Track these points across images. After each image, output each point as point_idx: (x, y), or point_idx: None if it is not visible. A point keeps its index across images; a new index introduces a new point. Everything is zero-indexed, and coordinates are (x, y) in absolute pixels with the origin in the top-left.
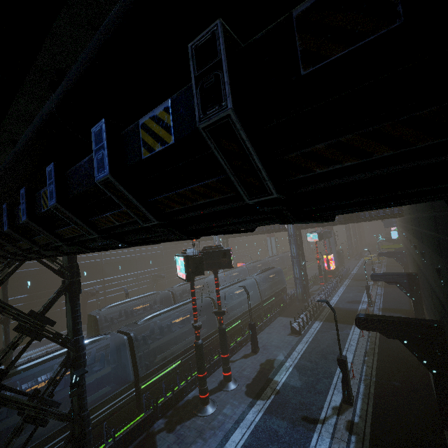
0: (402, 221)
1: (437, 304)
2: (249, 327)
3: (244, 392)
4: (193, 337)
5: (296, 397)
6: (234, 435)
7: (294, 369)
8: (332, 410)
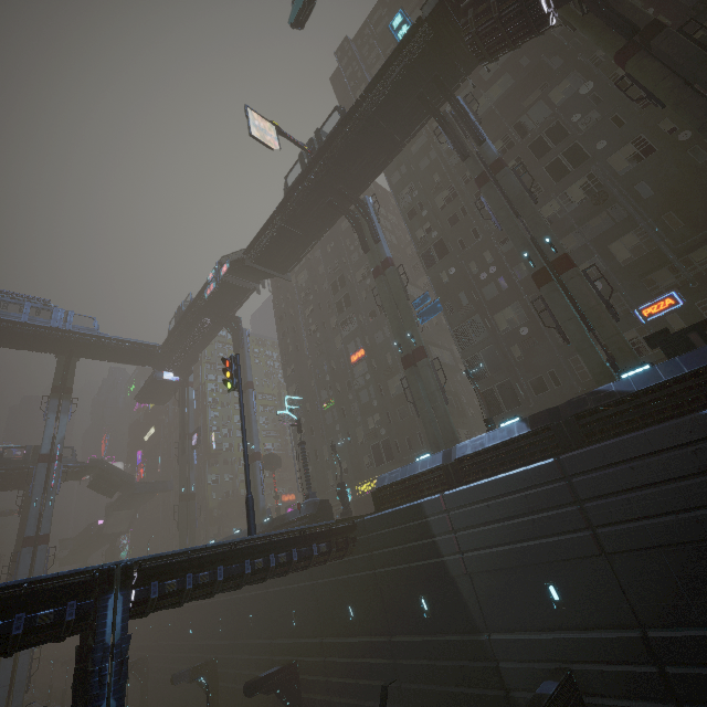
0: None
1: None
2: None
3: None
4: None
5: None
6: None
7: None
8: None
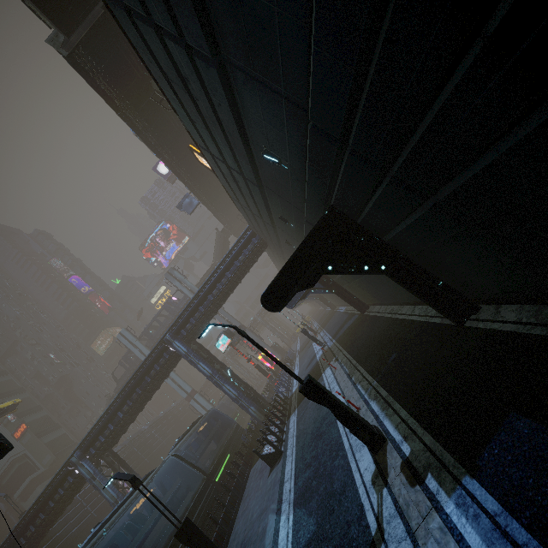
0: (277, 258)
1: (313, 206)
2: (182, 542)
3: None
4: None
5: None
6: None
7: (295, 512)
8: (375, 488)
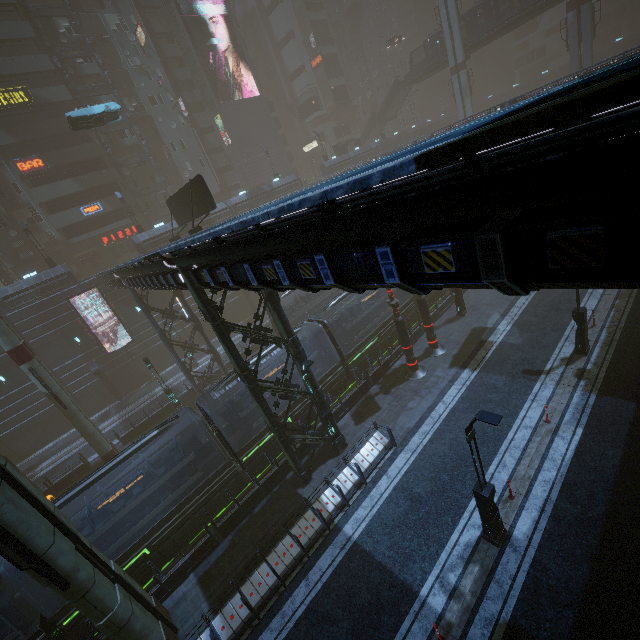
0: None
1: None
2: (452, 290)
3: (454, 356)
4: (386, 312)
5: (516, 354)
6: (449, 391)
7: (513, 327)
8: (560, 361)
